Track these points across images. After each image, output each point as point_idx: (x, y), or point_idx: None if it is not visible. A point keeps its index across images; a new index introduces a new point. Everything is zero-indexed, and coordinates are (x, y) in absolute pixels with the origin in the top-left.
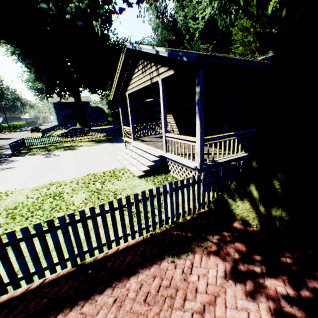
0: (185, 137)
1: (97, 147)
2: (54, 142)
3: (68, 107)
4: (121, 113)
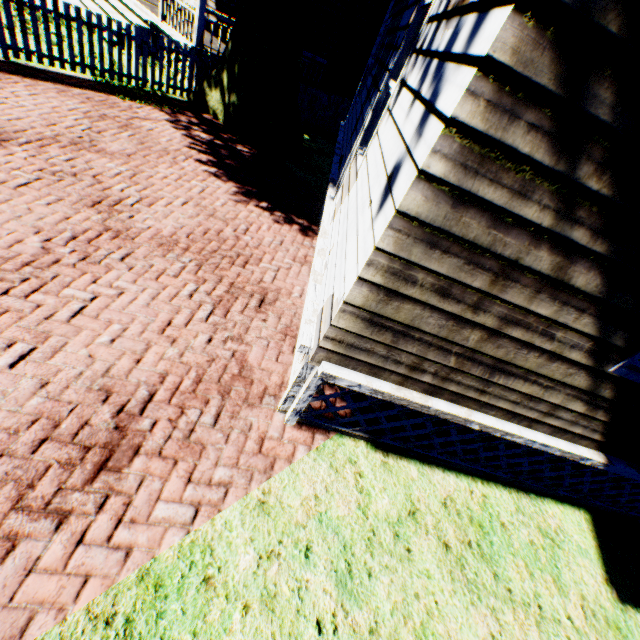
0: None
1: None
2: None
3: None
4: None
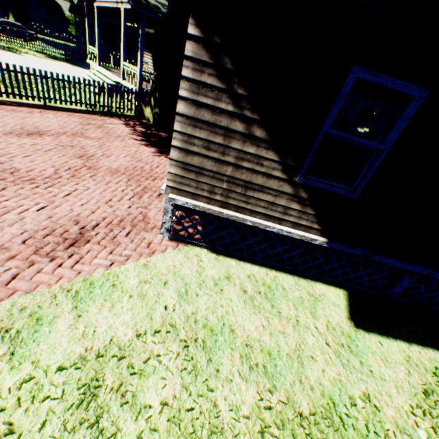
0: (134, 67)
1: (52, 62)
2: None
3: None
4: (88, 27)
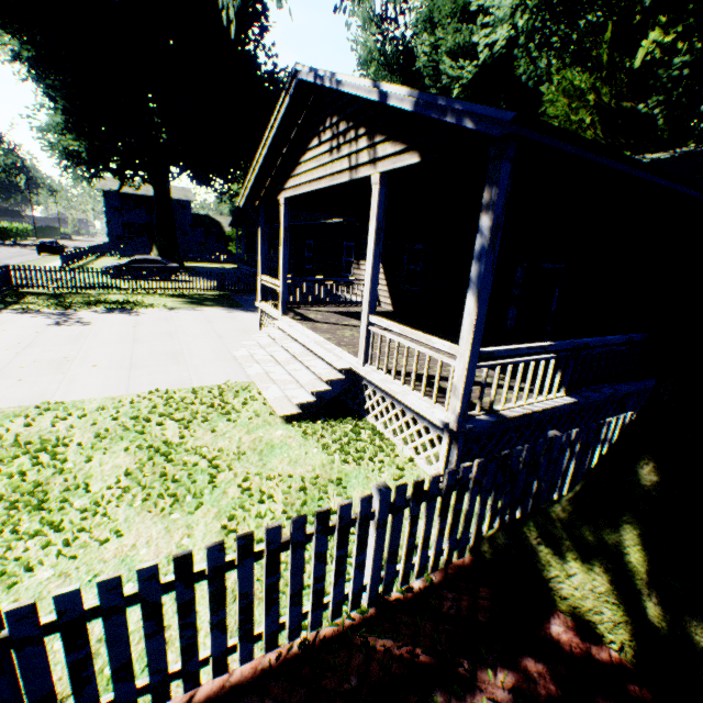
0: (424, 337)
1: (191, 314)
2: (86, 287)
3: (138, 206)
4: (262, 241)
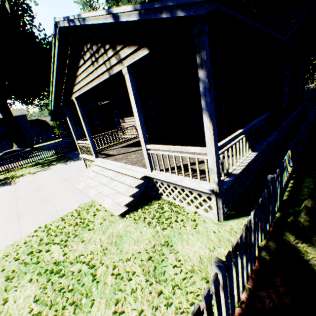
0: (183, 148)
1: (46, 173)
2: None
3: None
4: (71, 123)
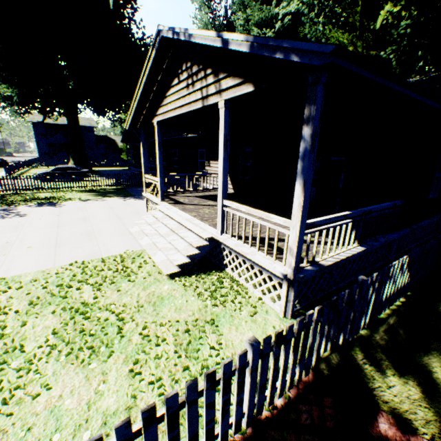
0: (264, 214)
1: (98, 203)
2: (23, 189)
3: (57, 131)
4: (144, 151)
